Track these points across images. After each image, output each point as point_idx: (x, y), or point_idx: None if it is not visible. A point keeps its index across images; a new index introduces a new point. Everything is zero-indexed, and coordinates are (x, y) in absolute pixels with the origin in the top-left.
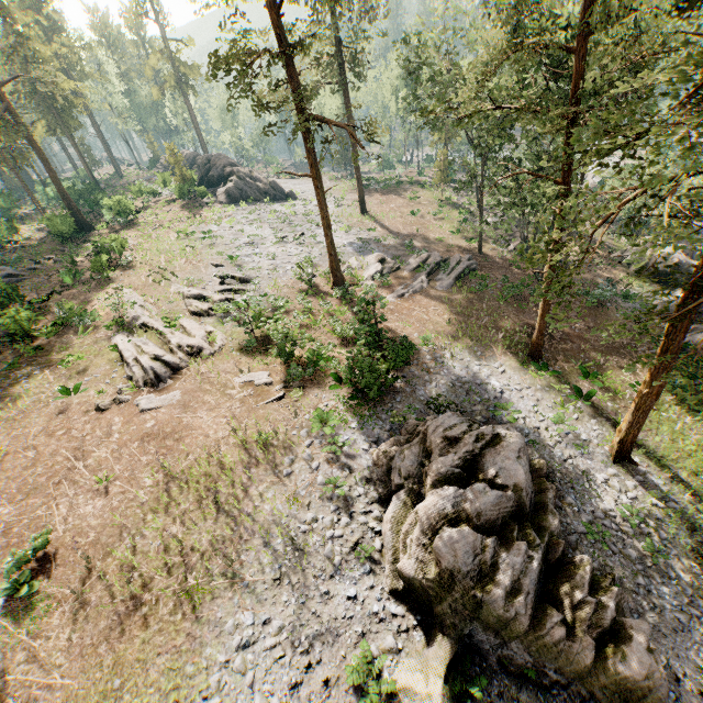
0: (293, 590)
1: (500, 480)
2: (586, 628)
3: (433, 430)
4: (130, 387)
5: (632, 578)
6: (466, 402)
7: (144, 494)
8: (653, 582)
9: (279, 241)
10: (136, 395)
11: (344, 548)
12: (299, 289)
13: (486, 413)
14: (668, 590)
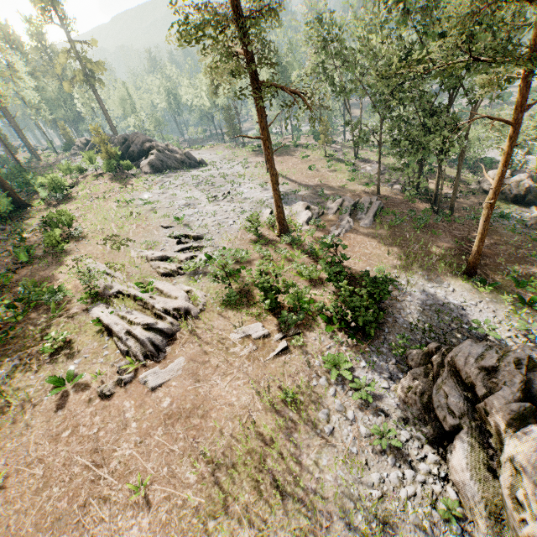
0: None
1: None
2: None
3: (464, 361)
4: (128, 363)
5: None
6: (441, 323)
7: (193, 495)
8: None
9: (212, 200)
10: (138, 371)
11: (424, 508)
12: (250, 240)
13: (463, 331)
14: None
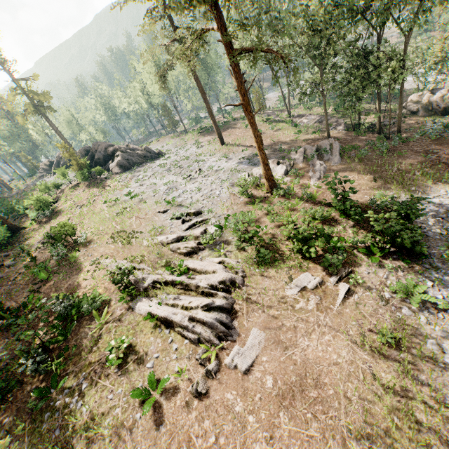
0: None
1: None
2: None
3: None
4: (205, 350)
5: None
6: None
7: None
8: None
9: (189, 179)
10: (220, 356)
11: None
12: (246, 202)
13: None
14: None
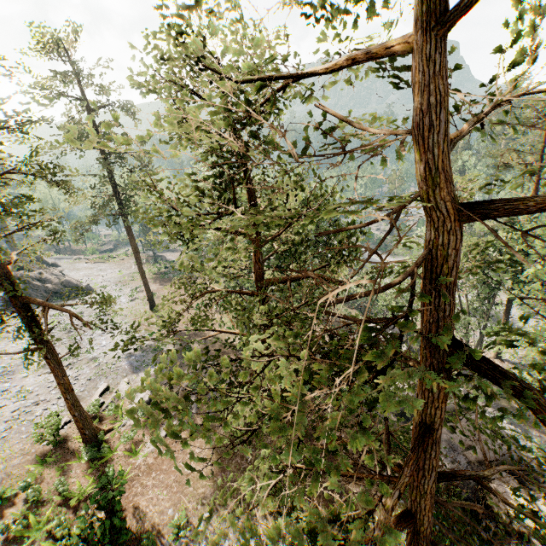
0: None
1: None
2: None
3: None
4: None
5: None
6: None
7: None
8: None
9: (44, 364)
10: None
11: None
12: (36, 456)
13: None
14: None
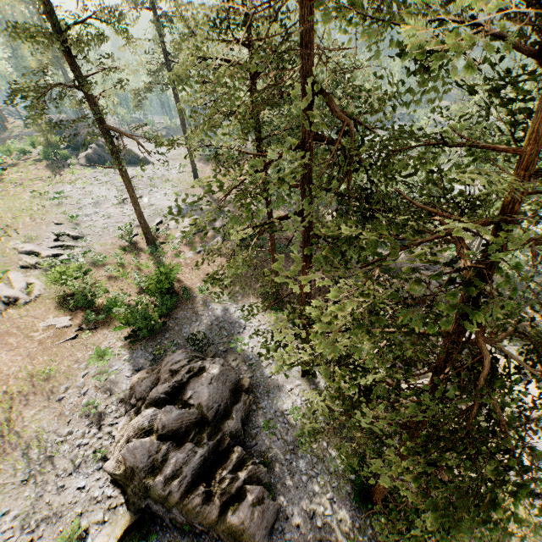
0: (36, 487)
1: (193, 400)
2: (219, 495)
3: (165, 364)
4: None
5: (284, 455)
6: (216, 336)
7: None
8: (296, 457)
9: (119, 202)
10: None
11: (87, 452)
12: (119, 246)
13: (227, 344)
14: (303, 461)
